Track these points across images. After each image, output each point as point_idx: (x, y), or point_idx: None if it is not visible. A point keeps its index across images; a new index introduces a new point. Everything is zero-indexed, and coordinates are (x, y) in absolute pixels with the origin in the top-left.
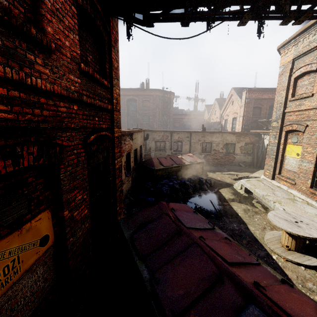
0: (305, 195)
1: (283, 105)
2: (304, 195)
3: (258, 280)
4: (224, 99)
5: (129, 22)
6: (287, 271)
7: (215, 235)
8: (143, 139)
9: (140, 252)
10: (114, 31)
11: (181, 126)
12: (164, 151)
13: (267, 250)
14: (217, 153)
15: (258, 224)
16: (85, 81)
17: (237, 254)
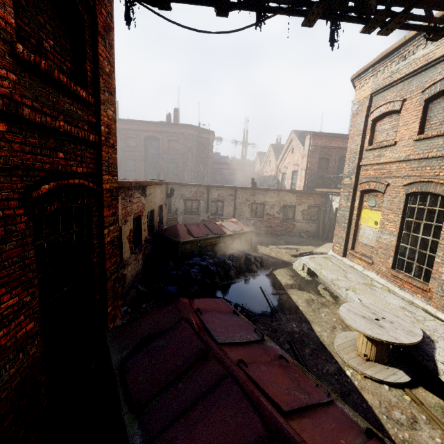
0: (386, 279)
1: (358, 155)
2: (384, 278)
3: (333, 440)
4: (282, 145)
5: None
6: (366, 394)
7: (265, 351)
8: (165, 196)
9: (134, 397)
10: (103, 11)
11: (224, 179)
12: (198, 214)
13: (339, 362)
14: (272, 219)
15: (326, 321)
16: (31, 82)
17: (299, 388)
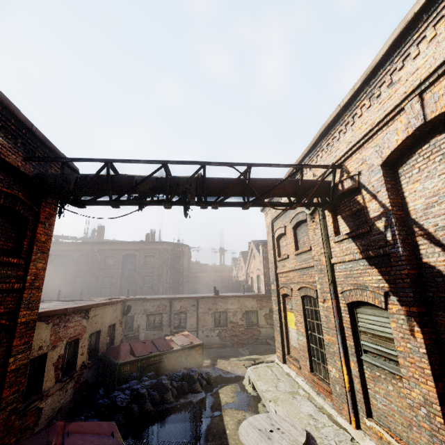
0: (309, 384)
1: (274, 265)
2: (308, 384)
3: None
4: None
5: (63, 202)
6: None
7: None
8: (120, 314)
9: None
10: (48, 209)
11: (202, 287)
12: (161, 329)
13: None
14: (236, 327)
15: None
16: None
17: None
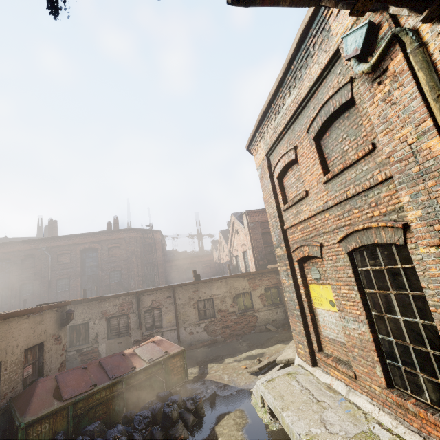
0: (389, 412)
1: (278, 218)
2: (386, 411)
3: None
4: None
5: None
6: None
7: None
8: (54, 326)
9: None
10: None
11: (182, 275)
12: (128, 334)
13: None
14: (227, 316)
15: None
16: None
17: None
